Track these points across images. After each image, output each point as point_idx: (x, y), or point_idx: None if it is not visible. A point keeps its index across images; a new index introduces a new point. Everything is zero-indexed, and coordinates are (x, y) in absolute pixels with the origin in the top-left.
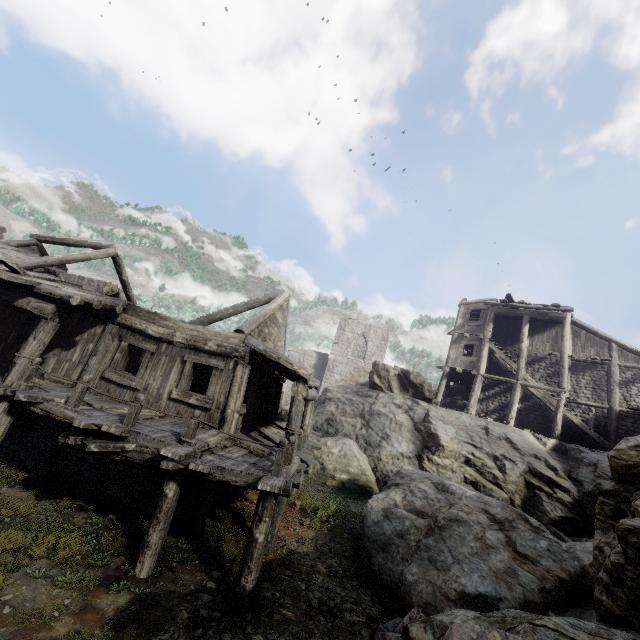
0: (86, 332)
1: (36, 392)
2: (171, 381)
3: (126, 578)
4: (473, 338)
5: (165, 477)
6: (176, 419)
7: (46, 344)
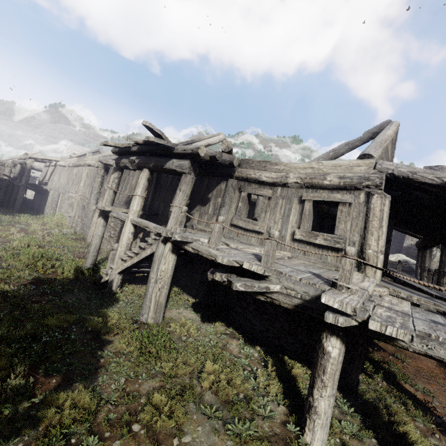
0: (214, 189)
1: (187, 234)
2: (291, 222)
3: (296, 445)
4: None
5: (321, 329)
6: (303, 260)
7: (188, 195)
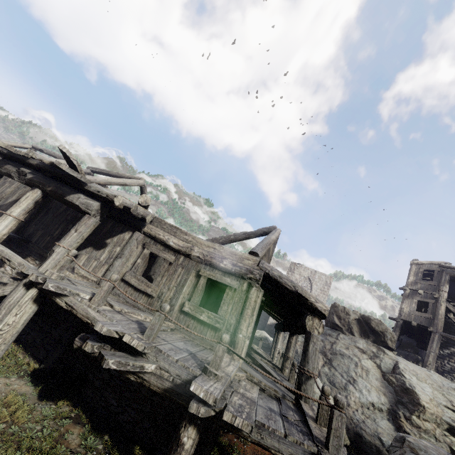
0: (116, 236)
1: (65, 283)
2: (184, 293)
3: None
4: (427, 296)
5: (183, 416)
6: (185, 334)
7: (84, 238)
